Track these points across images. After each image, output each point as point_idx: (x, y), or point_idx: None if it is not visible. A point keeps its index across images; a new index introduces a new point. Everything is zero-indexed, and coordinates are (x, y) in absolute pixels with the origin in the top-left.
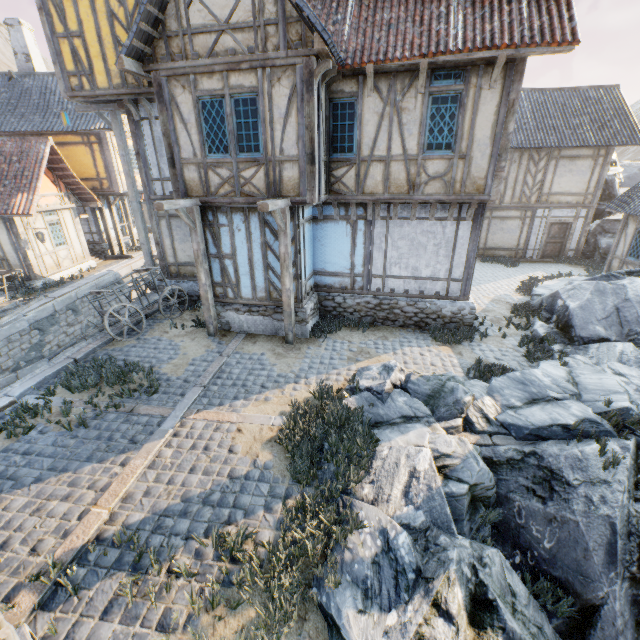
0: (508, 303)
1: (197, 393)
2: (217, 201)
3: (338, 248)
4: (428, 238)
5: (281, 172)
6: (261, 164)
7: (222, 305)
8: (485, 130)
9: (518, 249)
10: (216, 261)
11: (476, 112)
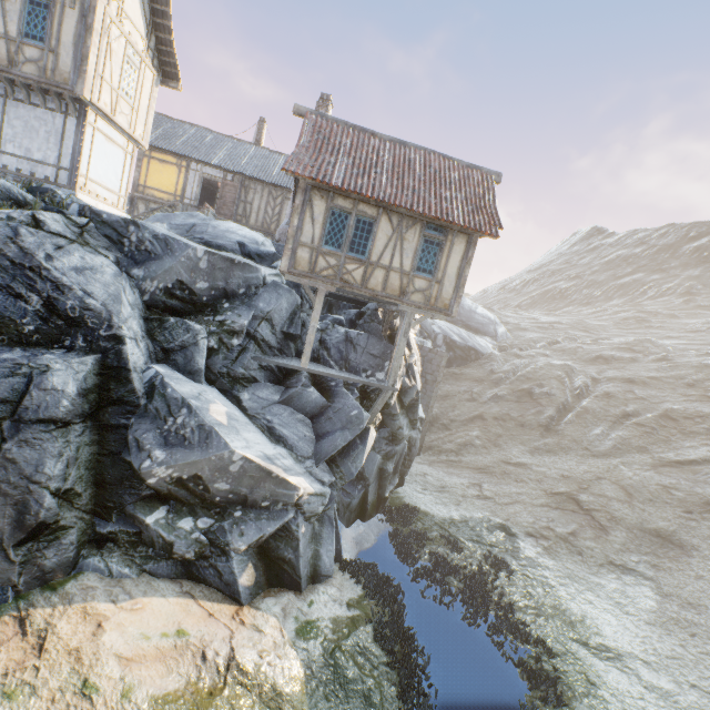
0: None
1: None
2: None
3: None
4: (41, 124)
5: None
6: None
7: None
8: (70, 37)
9: None
10: None
11: (63, 22)
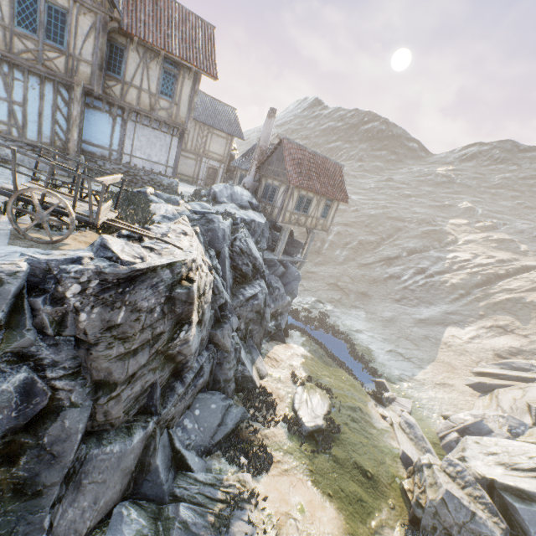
0: (191, 194)
1: (23, 179)
2: (19, 61)
3: (102, 130)
4: (157, 140)
5: (78, 66)
6: (64, 54)
7: (4, 140)
8: (186, 97)
9: (194, 178)
10: (5, 104)
11: (183, 87)
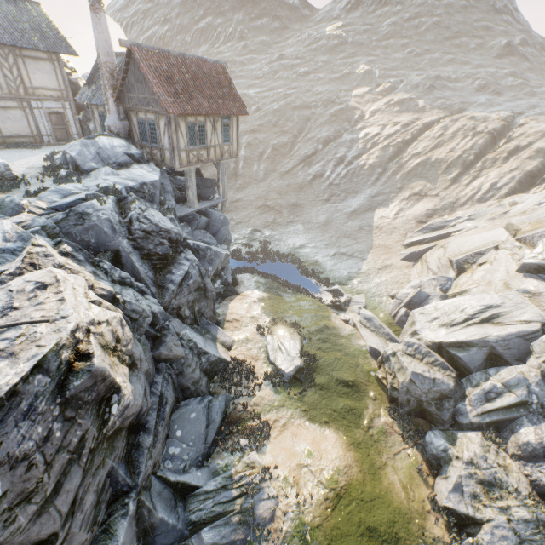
0: (41, 168)
1: None
2: None
3: None
4: None
5: None
6: None
7: None
8: None
9: (35, 136)
10: None
11: None
